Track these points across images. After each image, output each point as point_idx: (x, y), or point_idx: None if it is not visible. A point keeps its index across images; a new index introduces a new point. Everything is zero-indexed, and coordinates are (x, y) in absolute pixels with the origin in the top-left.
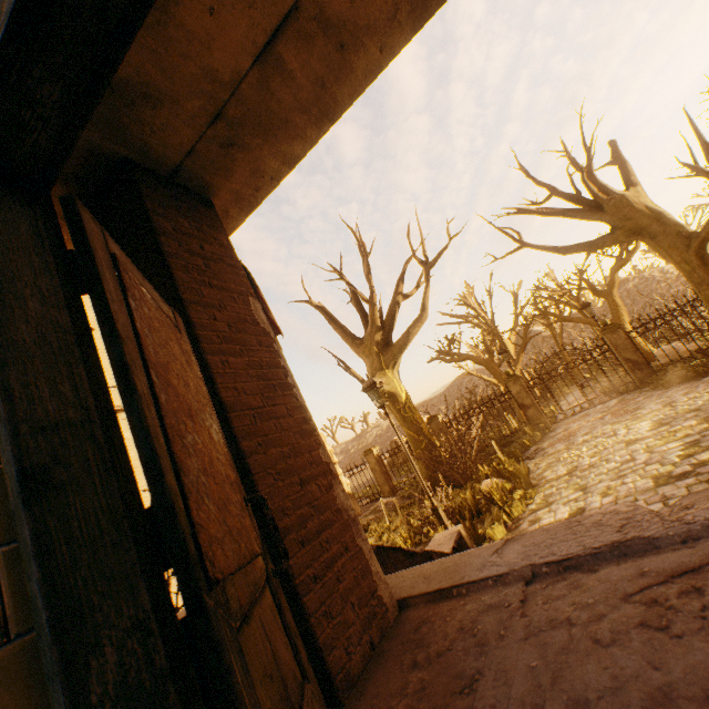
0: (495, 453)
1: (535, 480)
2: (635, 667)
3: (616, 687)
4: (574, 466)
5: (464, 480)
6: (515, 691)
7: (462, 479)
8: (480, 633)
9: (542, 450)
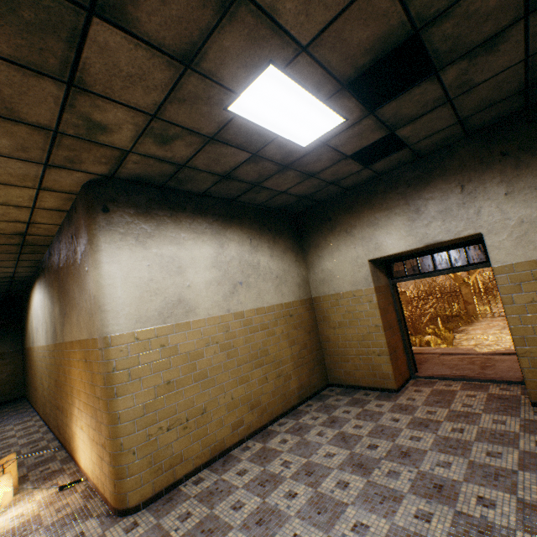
0: (437, 324)
1: (455, 343)
2: (454, 363)
3: (450, 363)
4: (479, 343)
5: (414, 332)
6: (433, 363)
7: (413, 331)
8: (427, 358)
9: (467, 330)
